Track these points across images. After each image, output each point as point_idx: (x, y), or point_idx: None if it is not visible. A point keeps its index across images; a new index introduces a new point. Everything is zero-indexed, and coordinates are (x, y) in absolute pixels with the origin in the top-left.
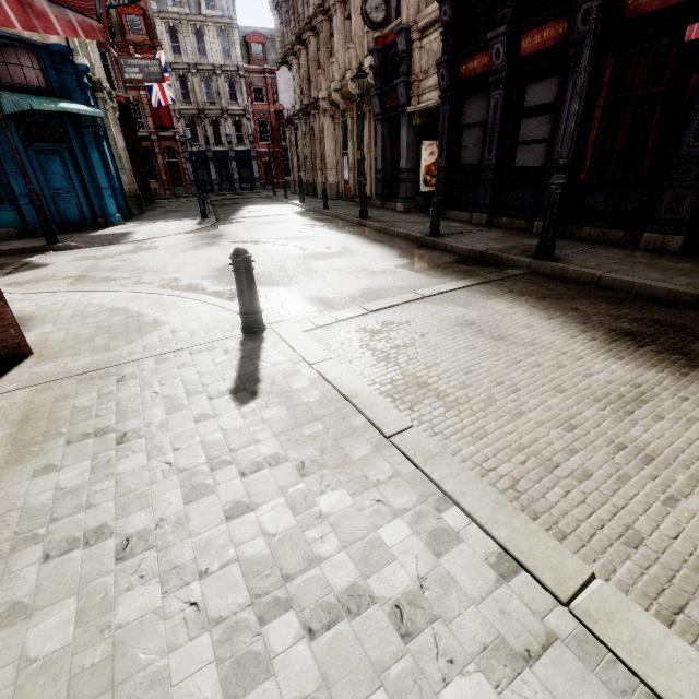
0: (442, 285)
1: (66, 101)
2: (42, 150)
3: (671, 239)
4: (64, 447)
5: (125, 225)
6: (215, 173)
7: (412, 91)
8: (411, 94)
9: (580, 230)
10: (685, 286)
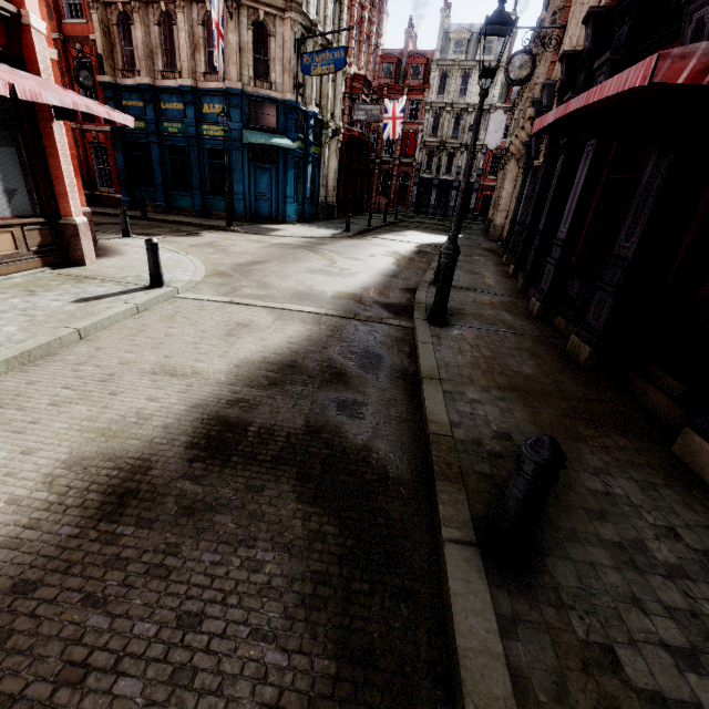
0: (310, 308)
1: (283, 136)
2: (260, 167)
3: (583, 348)
4: (18, 290)
5: (292, 225)
6: (435, 198)
7: (540, 145)
8: (540, 148)
9: (555, 318)
10: (436, 371)
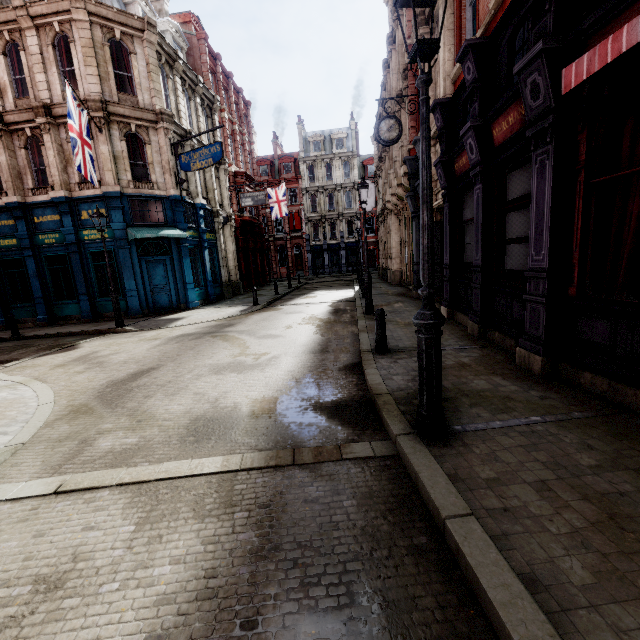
0: (214, 458)
1: (172, 228)
2: (152, 260)
3: None
4: None
5: (196, 310)
6: (328, 260)
7: None
8: None
9: (578, 374)
10: None
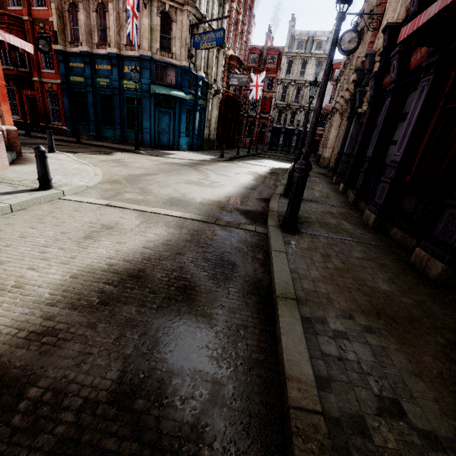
0: (178, 212)
1: (179, 90)
2: (162, 111)
3: (433, 263)
4: None
5: (183, 151)
6: (282, 140)
7: (363, 97)
8: (363, 100)
9: (391, 228)
10: (292, 287)
